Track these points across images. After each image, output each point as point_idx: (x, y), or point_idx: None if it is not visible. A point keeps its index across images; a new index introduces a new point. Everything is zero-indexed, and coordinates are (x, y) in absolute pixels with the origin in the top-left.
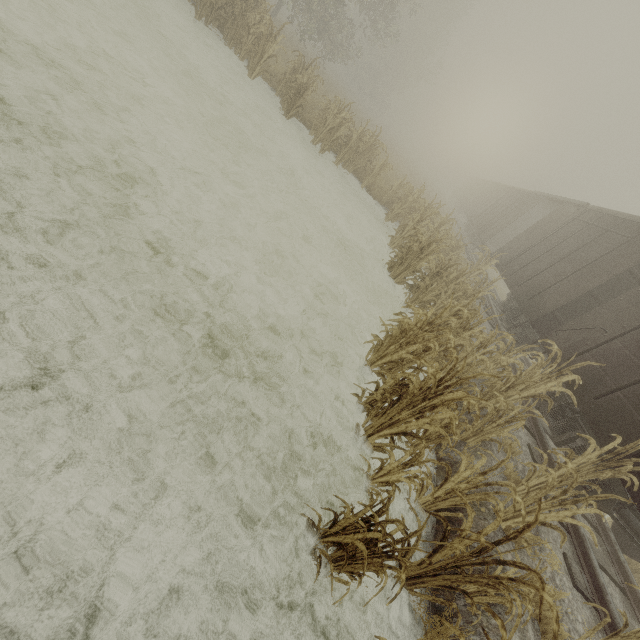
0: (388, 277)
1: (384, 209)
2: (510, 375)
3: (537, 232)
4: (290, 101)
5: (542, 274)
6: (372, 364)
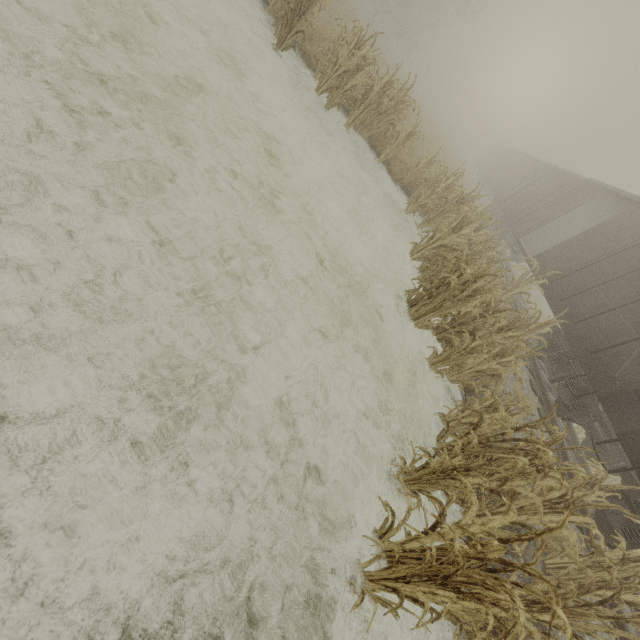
0: (406, 313)
1: (404, 192)
2: (636, 620)
3: (598, 241)
4: (286, 21)
5: (612, 314)
6: (375, 583)
